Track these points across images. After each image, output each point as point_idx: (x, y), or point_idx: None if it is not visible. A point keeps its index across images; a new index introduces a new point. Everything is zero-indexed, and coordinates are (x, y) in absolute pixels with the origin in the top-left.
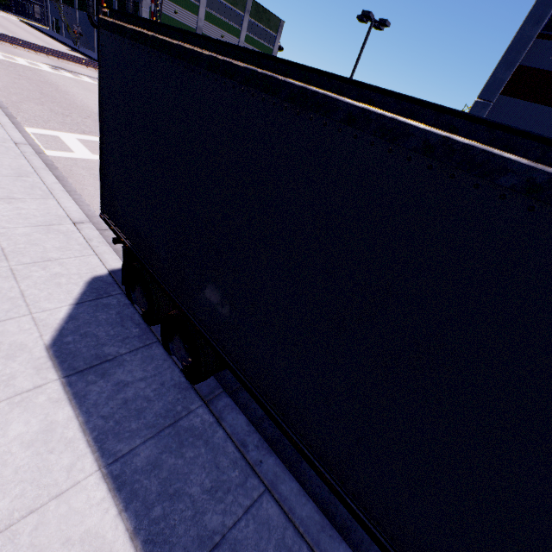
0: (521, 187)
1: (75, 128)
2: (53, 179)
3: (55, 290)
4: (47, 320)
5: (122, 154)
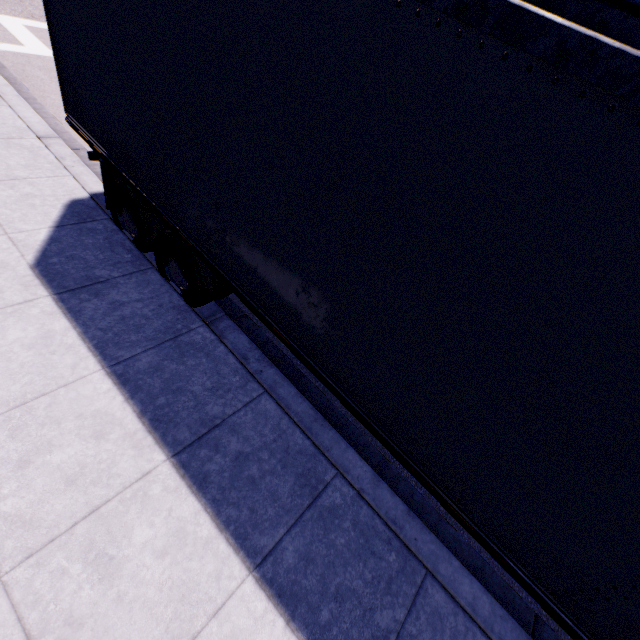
0: (452, 9)
1: (19, 10)
2: (2, 80)
3: (30, 211)
4: (26, 241)
5: (74, 25)
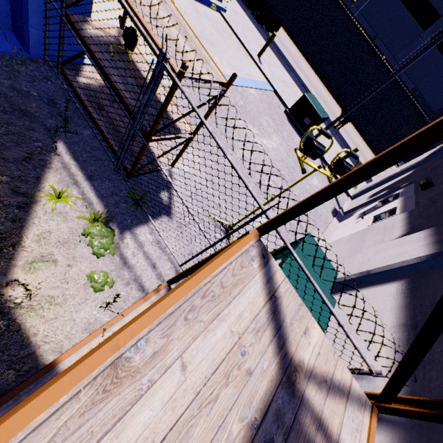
0: None
1: None
2: None
3: None
4: None
5: None
